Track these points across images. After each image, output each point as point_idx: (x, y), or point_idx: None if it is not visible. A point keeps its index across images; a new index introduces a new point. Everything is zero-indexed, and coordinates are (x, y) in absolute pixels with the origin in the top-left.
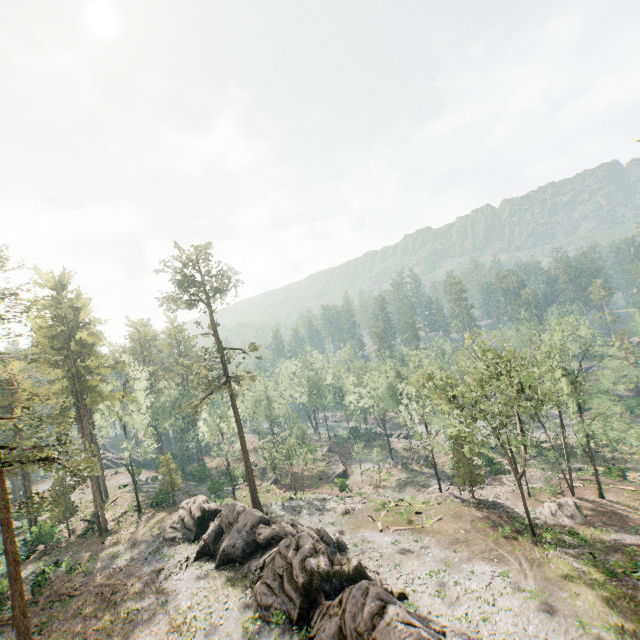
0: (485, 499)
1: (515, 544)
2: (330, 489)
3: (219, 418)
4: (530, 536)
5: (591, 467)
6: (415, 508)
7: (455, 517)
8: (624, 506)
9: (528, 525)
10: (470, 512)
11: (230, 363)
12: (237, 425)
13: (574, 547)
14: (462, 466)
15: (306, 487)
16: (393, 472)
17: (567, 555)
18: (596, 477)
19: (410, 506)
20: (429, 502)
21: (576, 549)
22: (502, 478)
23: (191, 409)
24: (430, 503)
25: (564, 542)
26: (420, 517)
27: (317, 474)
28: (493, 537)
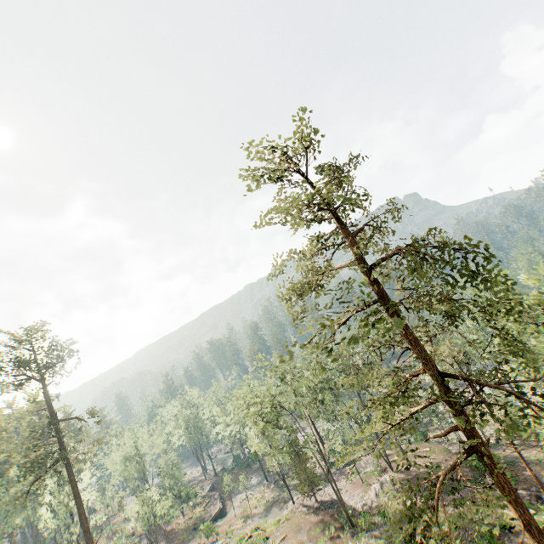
0: (330, 498)
1: (337, 542)
2: (201, 537)
3: (67, 496)
4: (348, 528)
5: (414, 435)
6: (267, 532)
7: (296, 530)
8: (424, 468)
9: (346, 517)
10: (309, 519)
11: (61, 435)
12: (75, 501)
13: (380, 526)
14: (301, 472)
15: (178, 543)
16: (265, 494)
17: (373, 537)
18: (401, 448)
19: (263, 531)
20: (279, 520)
21: (381, 528)
22: (347, 470)
23: (14, 501)
24: (281, 521)
25: (374, 524)
26: (268, 542)
27: (193, 523)
28: (321, 541)
